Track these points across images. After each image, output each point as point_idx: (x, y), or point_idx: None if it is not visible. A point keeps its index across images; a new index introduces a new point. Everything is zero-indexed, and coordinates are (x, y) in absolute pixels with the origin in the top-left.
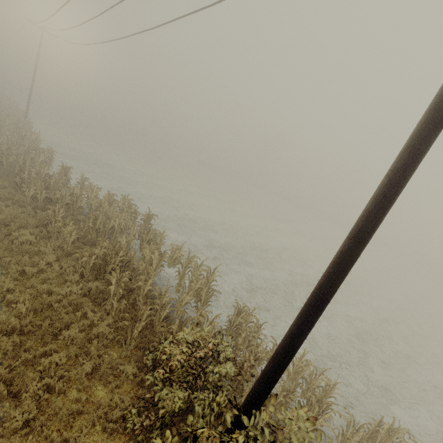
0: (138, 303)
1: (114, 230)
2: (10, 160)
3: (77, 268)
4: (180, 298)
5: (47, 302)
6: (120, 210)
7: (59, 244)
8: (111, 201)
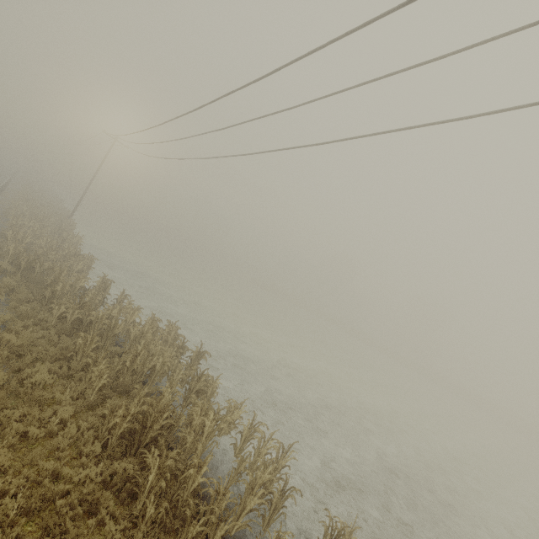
0: (185, 509)
1: (154, 370)
2: (45, 266)
3: (100, 433)
4: (242, 499)
5: (48, 494)
6: (162, 340)
7: (81, 389)
8: (155, 328)
